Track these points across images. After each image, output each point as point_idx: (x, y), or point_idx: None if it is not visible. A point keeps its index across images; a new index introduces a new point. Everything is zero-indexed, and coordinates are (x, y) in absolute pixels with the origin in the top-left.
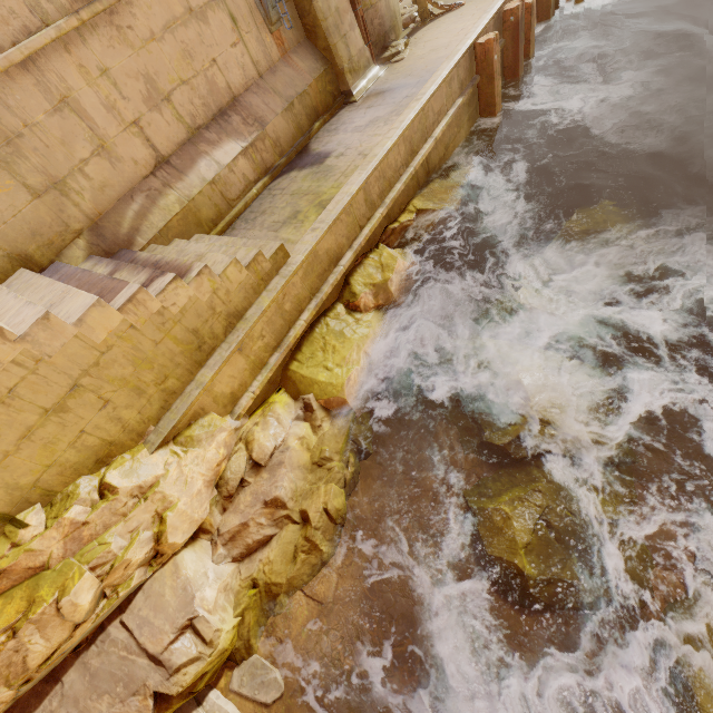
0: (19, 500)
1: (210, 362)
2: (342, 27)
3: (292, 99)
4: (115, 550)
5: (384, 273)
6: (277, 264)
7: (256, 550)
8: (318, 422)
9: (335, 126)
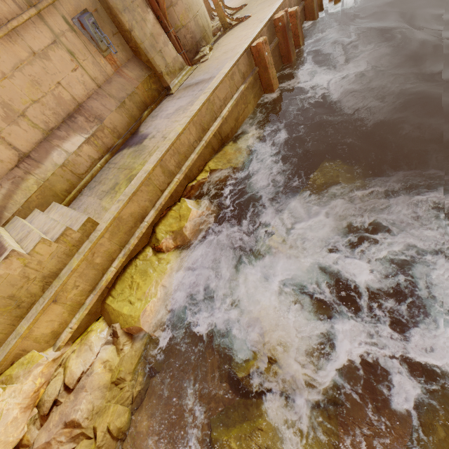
0: None
1: (28, 315)
2: (157, 45)
3: (123, 99)
4: None
5: (181, 222)
6: (87, 232)
7: None
8: (120, 346)
9: (157, 113)
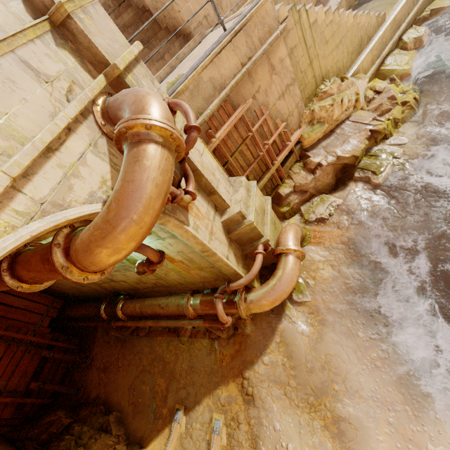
0: (325, 75)
1: (362, 53)
2: None
3: None
4: (349, 96)
5: (419, 33)
6: (382, 21)
7: (385, 114)
8: (398, 83)
9: None
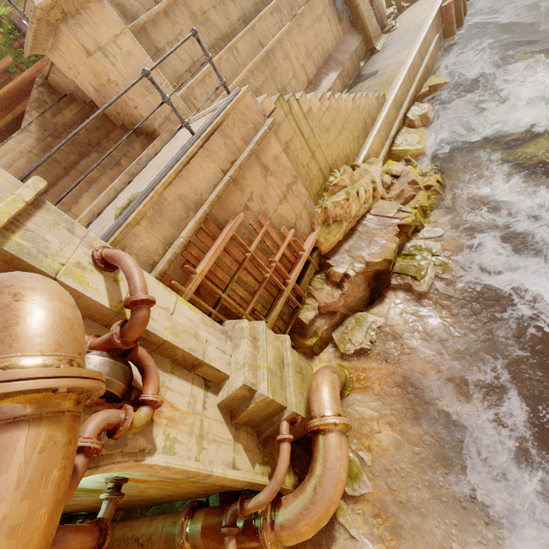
0: (333, 165)
1: (369, 136)
2: (369, 17)
3: (352, 53)
4: (365, 186)
5: (423, 110)
6: (383, 101)
7: (409, 201)
8: (415, 165)
9: (372, 62)
